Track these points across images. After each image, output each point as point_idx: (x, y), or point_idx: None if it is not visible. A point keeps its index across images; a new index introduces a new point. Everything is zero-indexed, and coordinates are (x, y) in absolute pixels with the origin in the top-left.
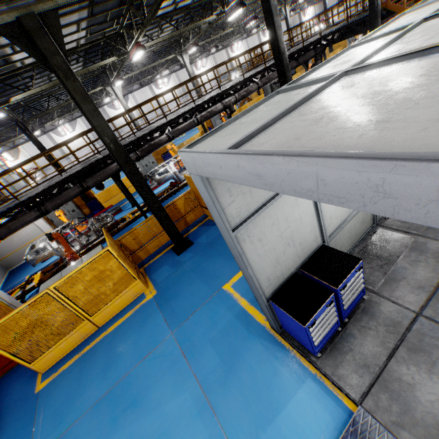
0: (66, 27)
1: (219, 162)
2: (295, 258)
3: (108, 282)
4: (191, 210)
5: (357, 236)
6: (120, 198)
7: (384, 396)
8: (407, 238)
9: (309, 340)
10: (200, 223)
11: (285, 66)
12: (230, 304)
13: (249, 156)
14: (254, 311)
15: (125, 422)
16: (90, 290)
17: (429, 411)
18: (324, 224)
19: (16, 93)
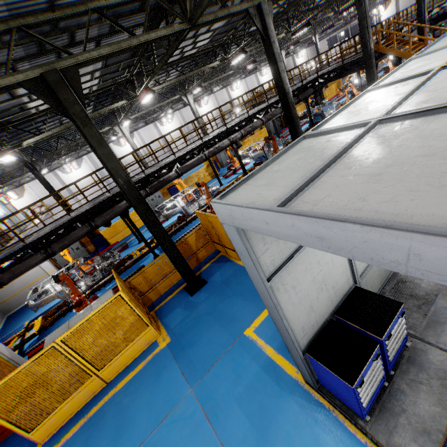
0: (81, 76)
1: (266, 218)
2: (329, 303)
3: (118, 330)
4: (202, 246)
5: (386, 273)
6: (126, 234)
7: None
8: None
9: (356, 402)
10: (213, 260)
11: (290, 105)
12: (254, 353)
13: (310, 219)
14: (283, 361)
15: None
16: (100, 340)
17: None
18: (355, 264)
19: (27, 136)
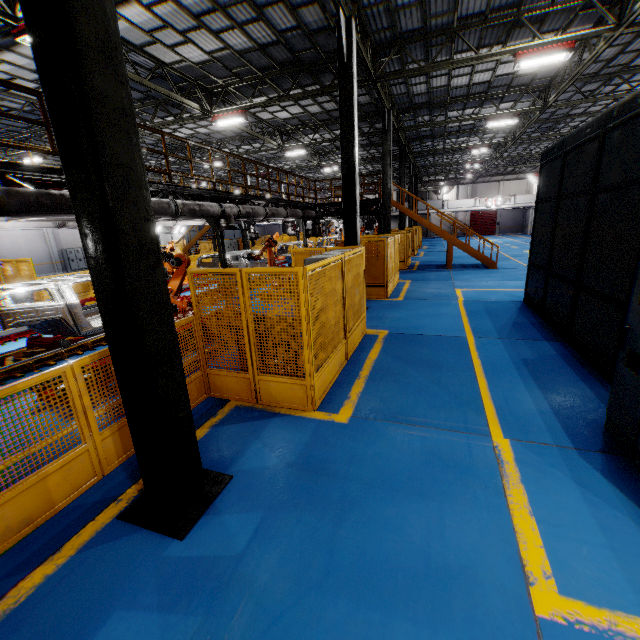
0: None
1: None
2: None
3: None
4: None
5: None
6: None
7: None
8: None
9: None
10: (213, 419)
11: (356, 175)
12: None
13: None
14: None
15: None
16: None
17: None
18: None
19: None
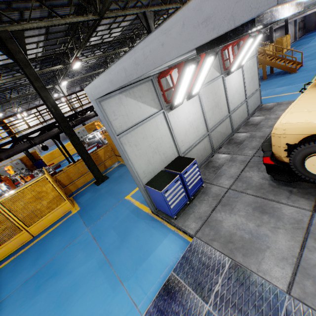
0: (29, 44)
1: (99, 83)
2: (161, 162)
3: (43, 200)
4: (108, 158)
5: (203, 157)
6: (60, 159)
7: (207, 229)
8: (228, 156)
9: (166, 204)
10: (115, 166)
11: None
12: (128, 206)
13: (106, 72)
14: (143, 206)
15: (46, 287)
16: (29, 206)
17: (228, 230)
18: (178, 144)
19: None
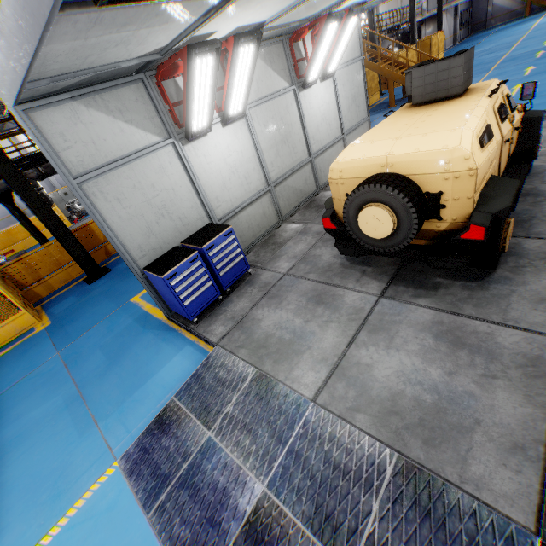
0: None
1: (2, 69)
2: (176, 233)
3: None
4: None
5: (261, 229)
6: (30, 244)
7: (238, 333)
8: (301, 226)
9: (175, 298)
10: None
11: None
12: (133, 312)
13: None
14: (156, 310)
15: None
16: None
17: (265, 331)
18: (208, 203)
19: None
